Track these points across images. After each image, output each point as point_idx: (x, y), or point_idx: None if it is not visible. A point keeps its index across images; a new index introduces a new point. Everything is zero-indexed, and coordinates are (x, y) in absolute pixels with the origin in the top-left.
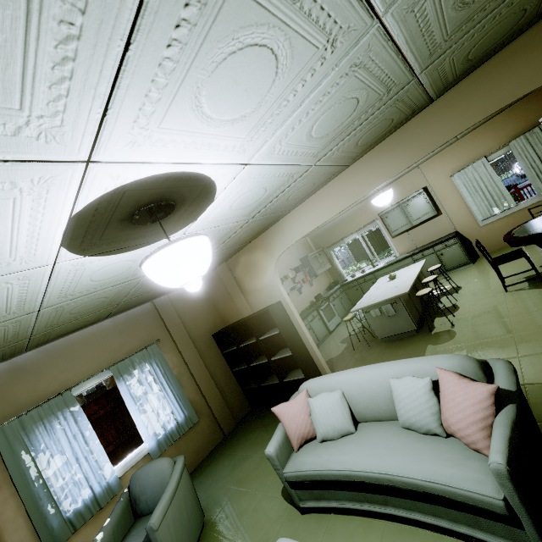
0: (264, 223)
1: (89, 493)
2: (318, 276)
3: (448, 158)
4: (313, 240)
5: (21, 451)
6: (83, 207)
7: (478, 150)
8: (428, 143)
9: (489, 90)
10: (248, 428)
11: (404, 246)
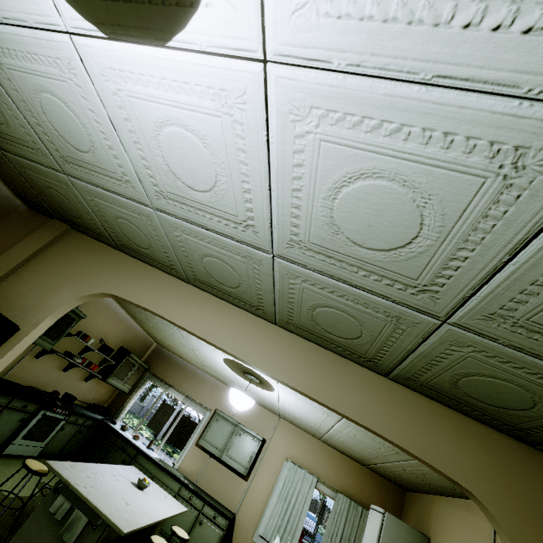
0: (155, 246)
1: None
2: (106, 381)
3: (300, 442)
4: (156, 352)
5: None
6: None
7: (320, 467)
8: (347, 401)
9: (429, 430)
10: None
11: (192, 465)
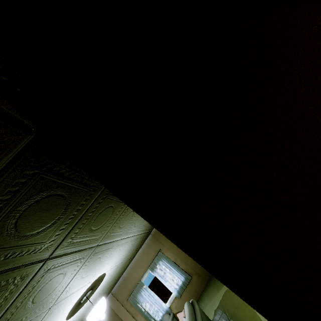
0: None
1: (161, 313)
2: None
3: None
4: None
5: (137, 304)
6: (67, 320)
7: None
8: None
9: None
10: (212, 281)
11: None
